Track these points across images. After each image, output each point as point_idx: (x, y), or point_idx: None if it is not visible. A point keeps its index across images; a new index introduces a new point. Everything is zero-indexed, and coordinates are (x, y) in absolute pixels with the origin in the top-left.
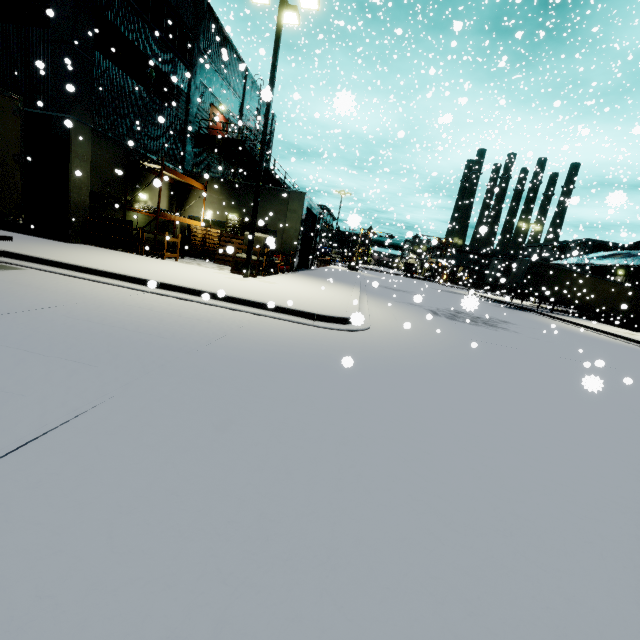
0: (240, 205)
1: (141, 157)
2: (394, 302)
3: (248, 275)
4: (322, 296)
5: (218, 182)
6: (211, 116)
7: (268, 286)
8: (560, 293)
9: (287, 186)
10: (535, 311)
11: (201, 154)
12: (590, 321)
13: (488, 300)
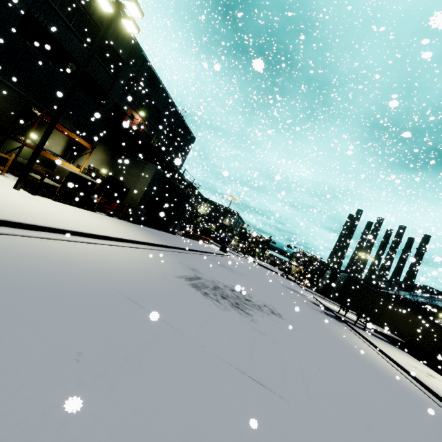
0: (113, 165)
1: (32, 106)
2: (172, 261)
3: (18, 187)
4: (41, 213)
5: (105, 147)
6: (129, 115)
7: (0, 191)
8: (373, 313)
9: (186, 179)
10: (348, 323)
11: (111, 133)
12: (399, 350)
13: (319, 304)
